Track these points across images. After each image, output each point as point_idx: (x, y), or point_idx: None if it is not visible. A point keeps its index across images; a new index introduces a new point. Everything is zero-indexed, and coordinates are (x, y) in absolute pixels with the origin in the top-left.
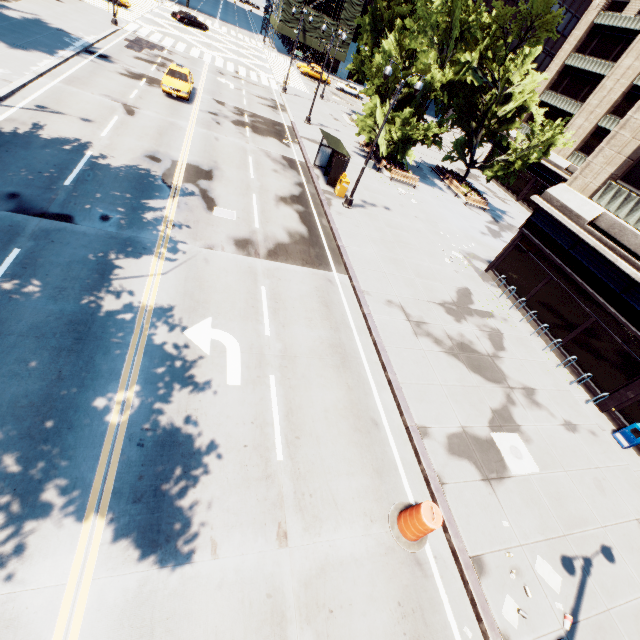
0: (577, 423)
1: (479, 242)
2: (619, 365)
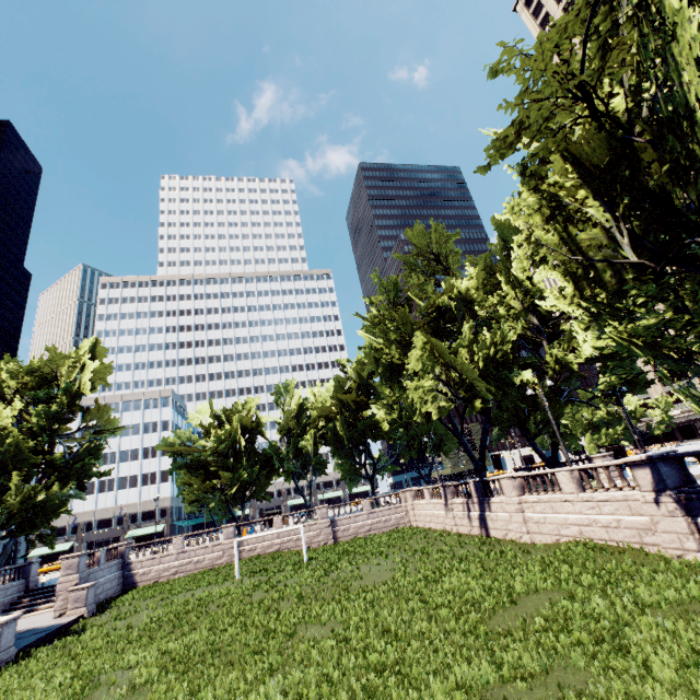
0: None
1: None
2: None
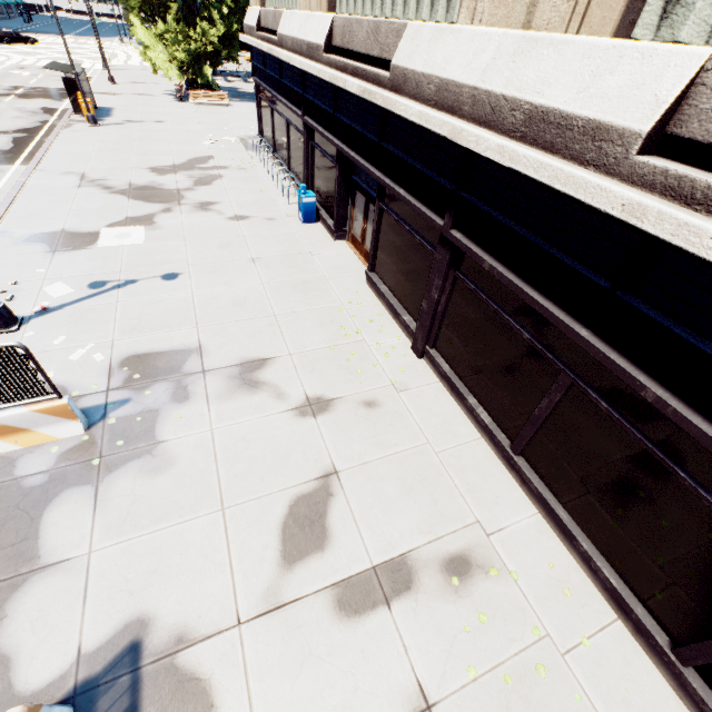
0: (254, 216)
1: None
2: (303, 152)
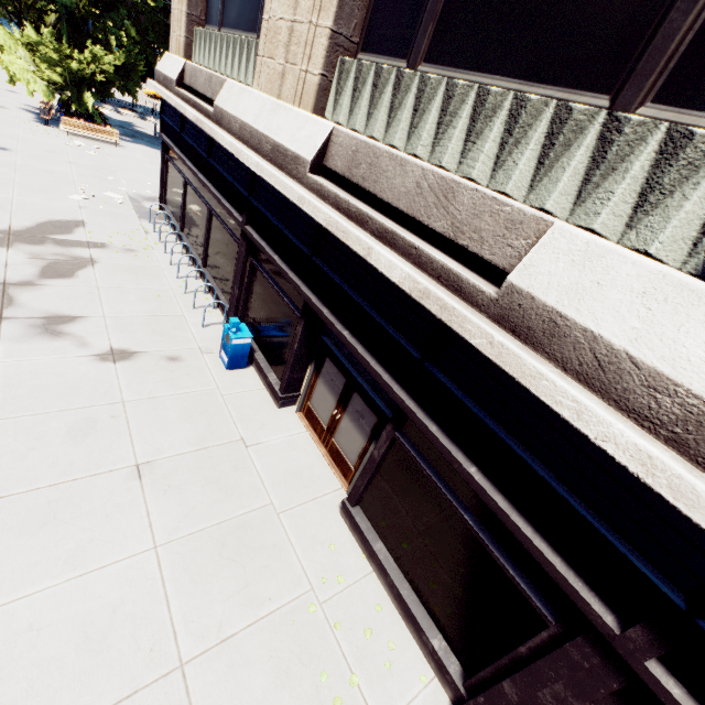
0: (145, 350)
1: None
2: (232, 259)
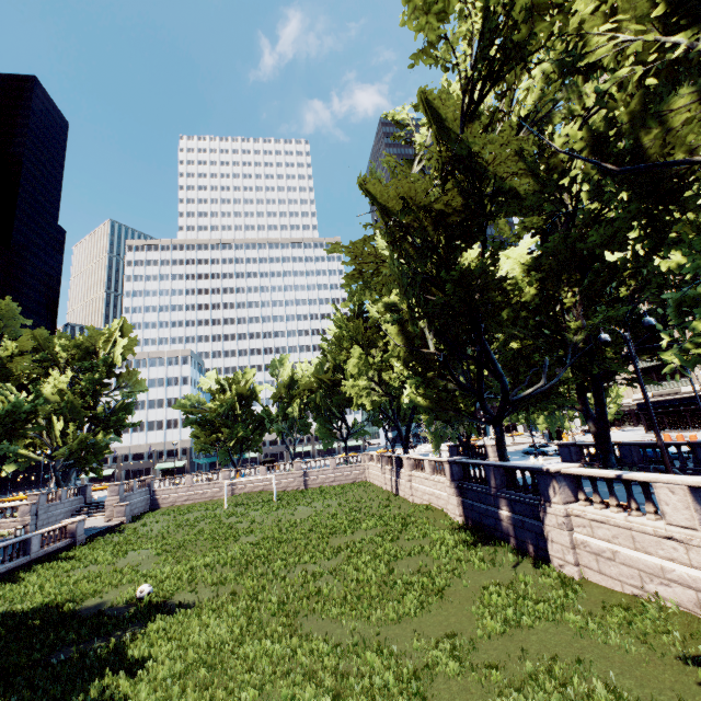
0: None
1: (634, 433)
2: None
